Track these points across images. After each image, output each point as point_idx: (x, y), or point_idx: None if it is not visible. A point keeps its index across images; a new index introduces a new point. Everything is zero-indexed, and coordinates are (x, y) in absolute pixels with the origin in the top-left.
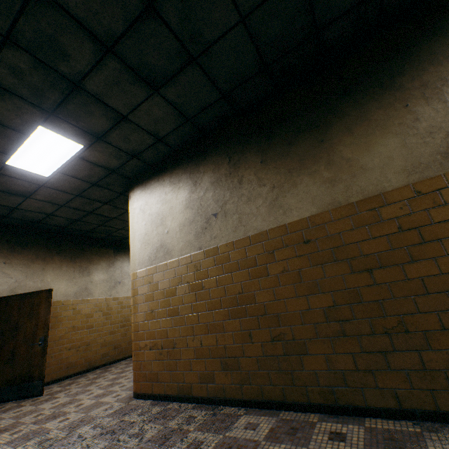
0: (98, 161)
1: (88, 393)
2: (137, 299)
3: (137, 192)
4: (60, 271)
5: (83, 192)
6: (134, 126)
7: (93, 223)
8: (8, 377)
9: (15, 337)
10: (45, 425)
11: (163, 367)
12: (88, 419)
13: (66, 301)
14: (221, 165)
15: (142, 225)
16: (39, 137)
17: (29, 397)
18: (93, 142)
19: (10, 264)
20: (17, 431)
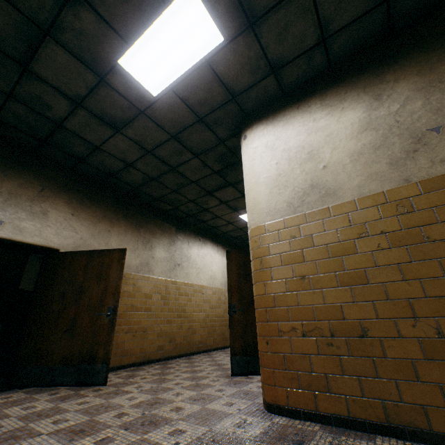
0: (226, 75)
1: (174, 393)
2: (267, 261)
3: (258, 128)
4: (124, 237)
5: (181, 132)
6: (308, 4)
7: (168, 187)
8: (64, 352)
9: (78, 303)
10: (149, 436)
11: (337, 368)
12: (227, 441)
13: (128, 273)
14: (436, 62)
15: (271, 165)
16: (178, 12)
17: (88, 385)
18: (240, 32)
19: (78, 217)
20: (105, 439)
